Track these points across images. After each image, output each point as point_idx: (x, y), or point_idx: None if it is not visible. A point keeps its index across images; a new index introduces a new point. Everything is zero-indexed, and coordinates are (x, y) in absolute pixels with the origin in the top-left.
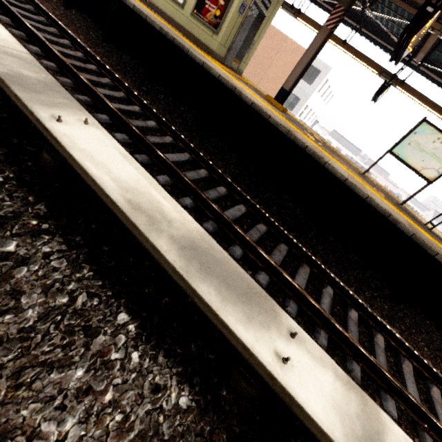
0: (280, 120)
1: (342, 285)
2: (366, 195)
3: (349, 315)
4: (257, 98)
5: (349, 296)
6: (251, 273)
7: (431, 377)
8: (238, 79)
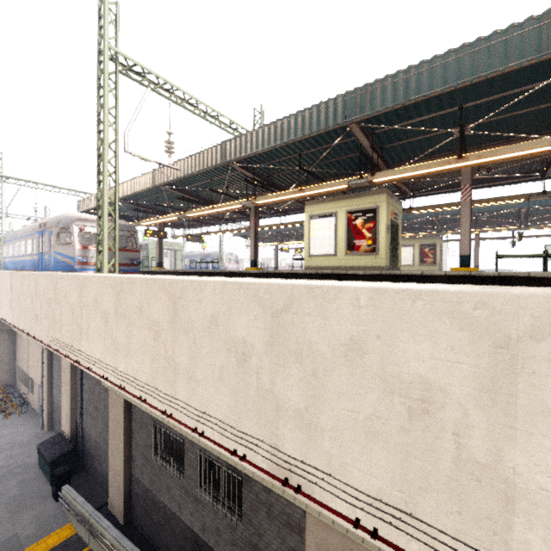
0: None
1: None
2: None
3: None
4: None
5: None
6: None
7: None
8: None
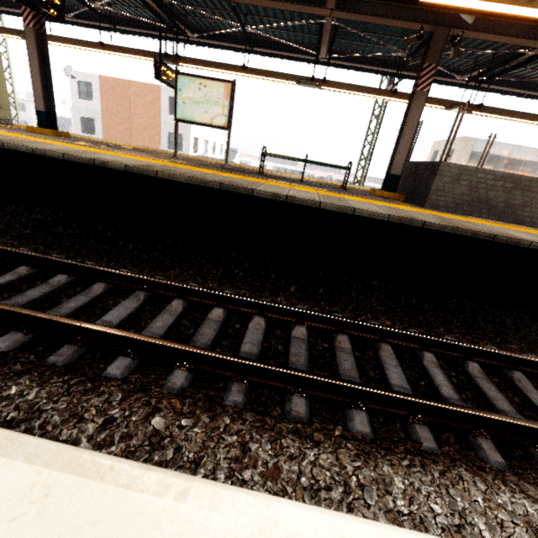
0: None
1: (40, 257)
2: (61, 154)
3: (46, 283)
4: None
5: (59, 264)
6: None
7: (181, 293)
8: None
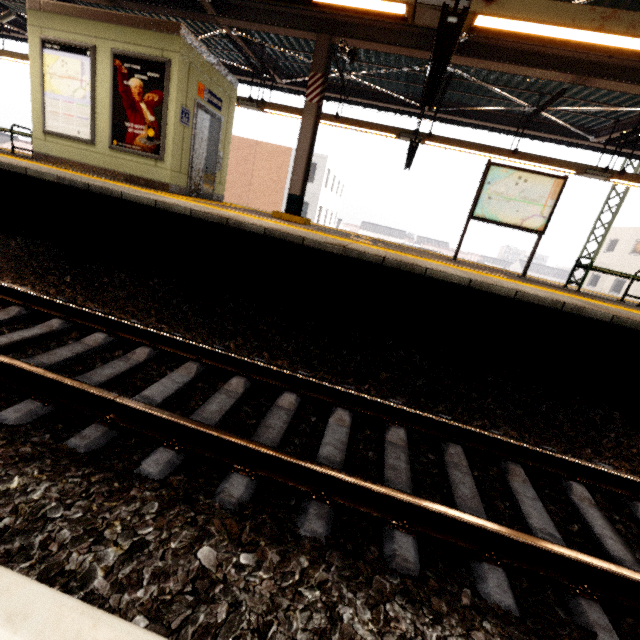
0: (318, 236)
1: (589, 466)
2: (512, 291)
3: None
4: (264, 220)
5: (612, 479)
6: (470, 596)
7: None
8: (222, 207)
